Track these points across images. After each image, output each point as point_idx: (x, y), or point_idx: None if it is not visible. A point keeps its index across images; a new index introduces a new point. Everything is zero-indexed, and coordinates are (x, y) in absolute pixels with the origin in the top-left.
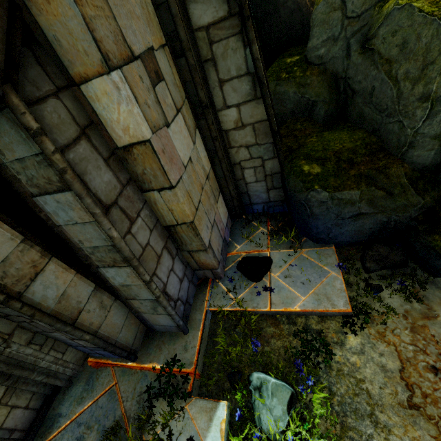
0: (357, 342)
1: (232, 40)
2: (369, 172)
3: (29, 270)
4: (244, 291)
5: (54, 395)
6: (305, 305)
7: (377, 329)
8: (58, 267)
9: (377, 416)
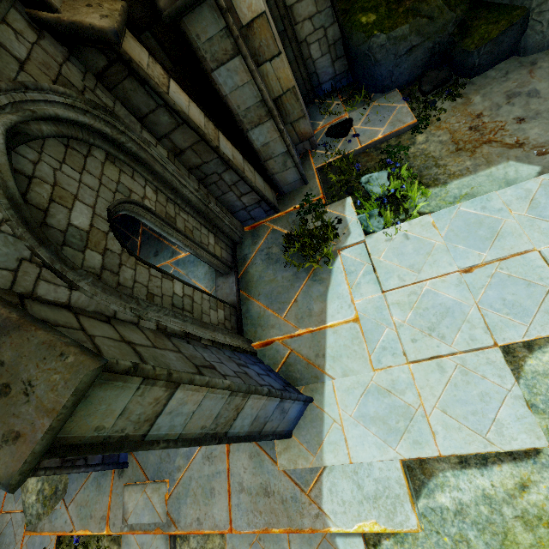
0: (423, 138)
1: None
2: (413, 5)
3: (215, 135)
4: (338, 146)
5: (235, 249)
6: (385, 132)
7: (435, 125)
8: (223, 138)
9: (439, 163)
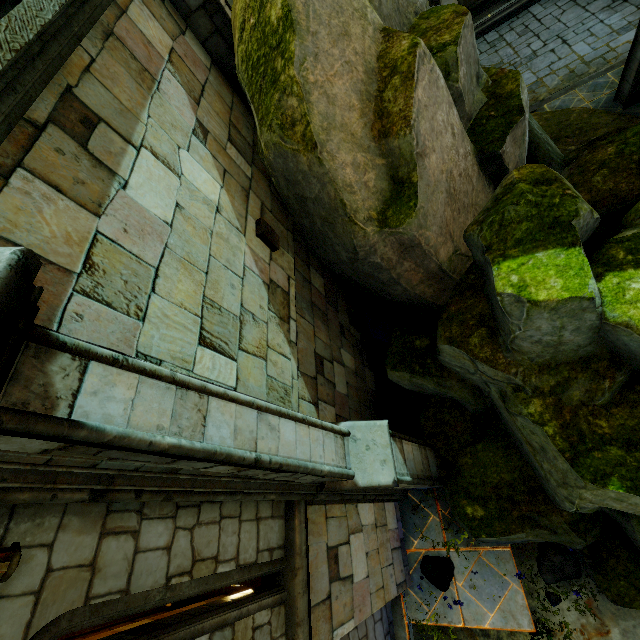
0: None
1: None
2: (531, 513)
3: None
4: (436, 601)
5: None
6: (494, 623)
7: None
8: None
9: None
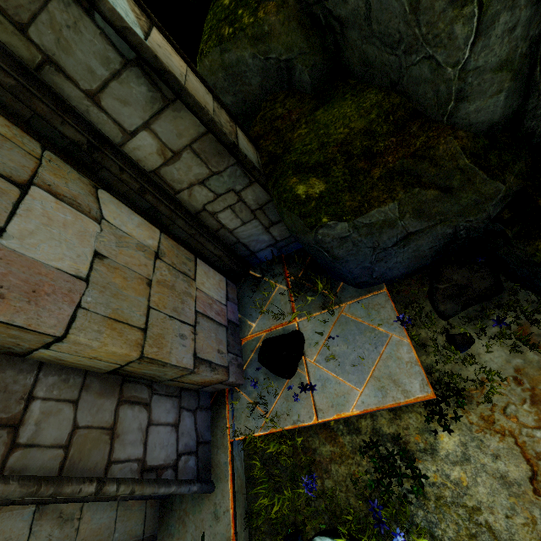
0: (454, 442)
1: (56, 9)
2: (403, 164)
3: None
4: (276, 397)
5: None
6: (365, 402)
7: (480, 412)
8: None
9: None
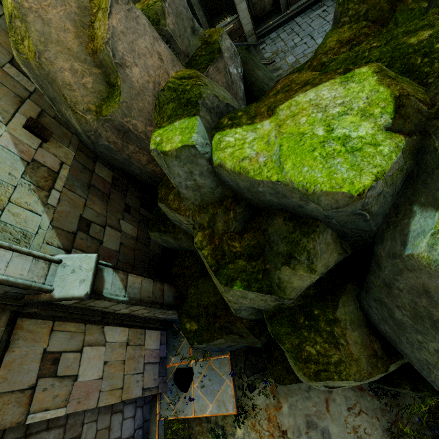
0: (241, 432)
1: (96, 301)
2: (227, 324)
3: None
4: (179, 401)
5: None
6: (212, 411)
7: (252, 421)
8: None
9: None
